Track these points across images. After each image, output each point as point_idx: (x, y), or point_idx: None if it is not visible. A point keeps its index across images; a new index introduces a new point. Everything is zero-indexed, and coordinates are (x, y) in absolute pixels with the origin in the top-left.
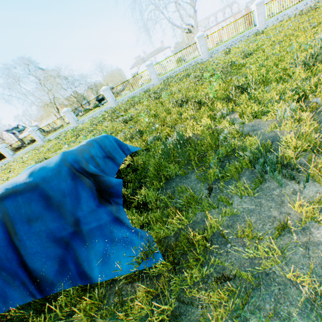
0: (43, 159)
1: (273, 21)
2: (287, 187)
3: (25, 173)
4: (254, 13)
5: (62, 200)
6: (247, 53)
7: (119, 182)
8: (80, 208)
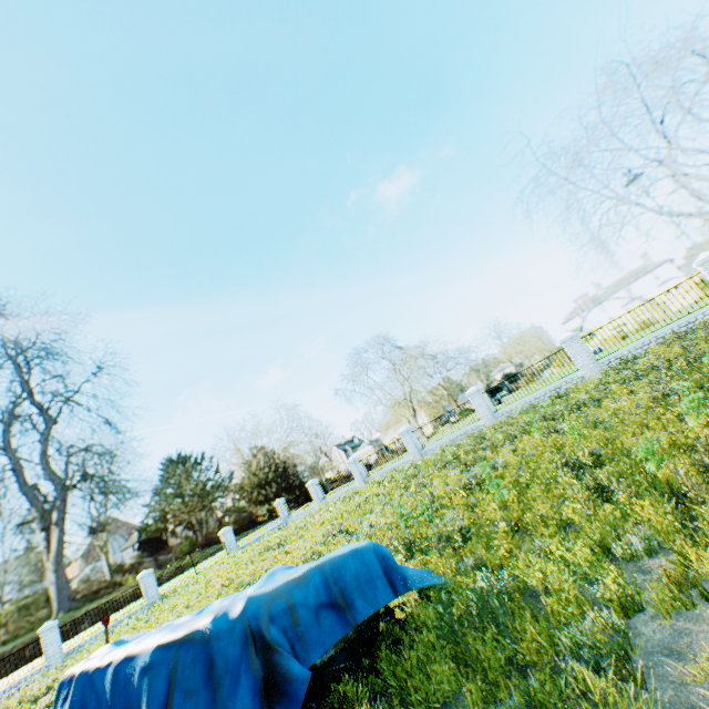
0: (337, 529)
1: None
2: None
3: (214, 611)
4: None
5: (223, 676)
6: None
7: (305, 674)
8: (234, 701)
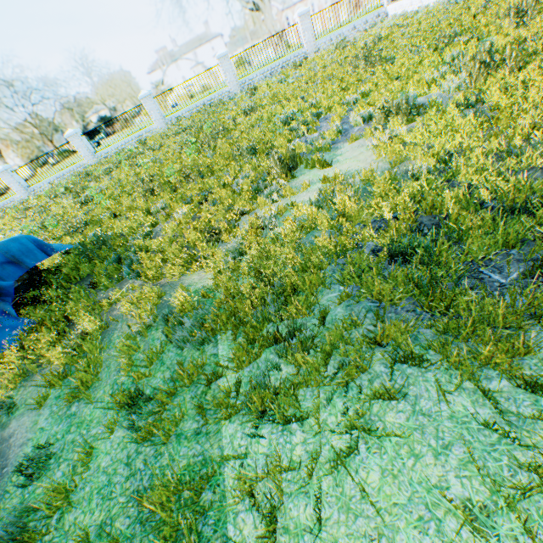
0: None
1: (326, 43)
2: (134, 279)
3: None
4: (299, 27)
5: None
6: (249, 109)
7: (11, 284)
8: None
